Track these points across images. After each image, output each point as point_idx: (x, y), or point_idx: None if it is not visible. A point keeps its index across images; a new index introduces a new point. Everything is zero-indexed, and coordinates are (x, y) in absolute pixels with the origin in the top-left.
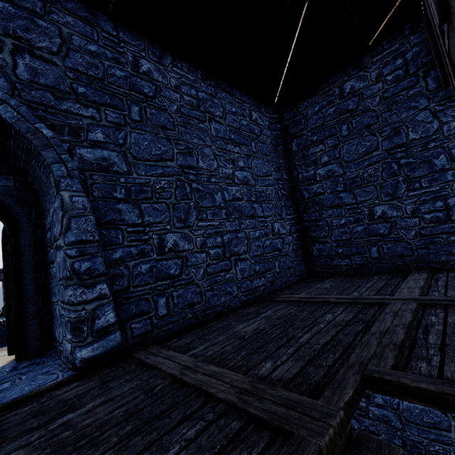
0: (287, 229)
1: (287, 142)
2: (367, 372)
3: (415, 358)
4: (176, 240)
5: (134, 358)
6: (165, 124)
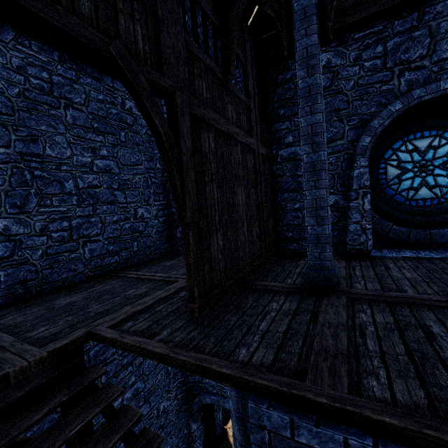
0: (153, 214)
1: None
2: (92, 330)
3: (132, 320)
4: (8, 225)
5: None
6: None
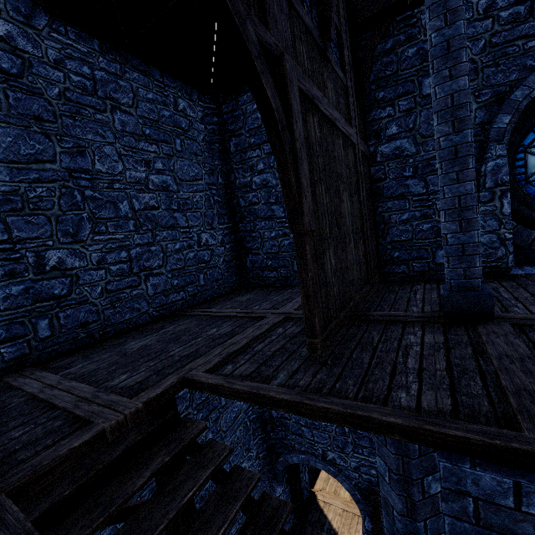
0: (219, 240)
1: (225, 140)
2: (186, 375)
3: (231, 363)
4: (62, 257)
5: (3, 382)
6: (40, 113)
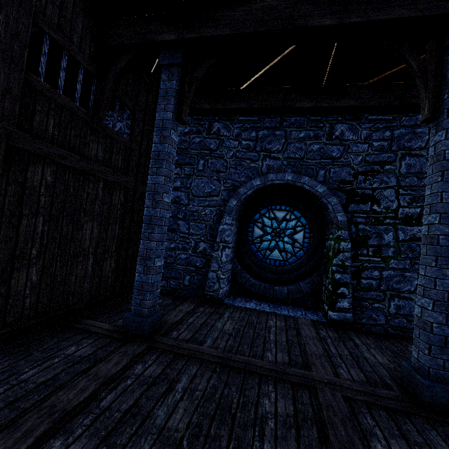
0: None
1: None
2: None
3: None
4: None
5: None
6: None
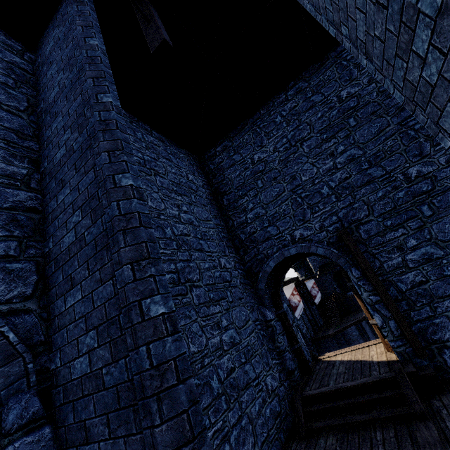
0: None
1: None
2: None
3: None
4: None
5: None
6: None
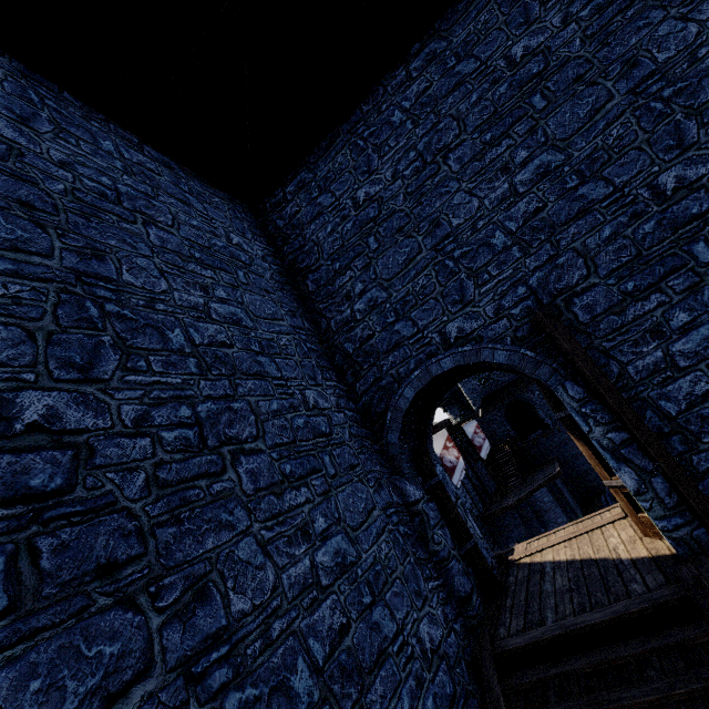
0: None
1: None
2: None
3: None
4: None
5: None
6: None
